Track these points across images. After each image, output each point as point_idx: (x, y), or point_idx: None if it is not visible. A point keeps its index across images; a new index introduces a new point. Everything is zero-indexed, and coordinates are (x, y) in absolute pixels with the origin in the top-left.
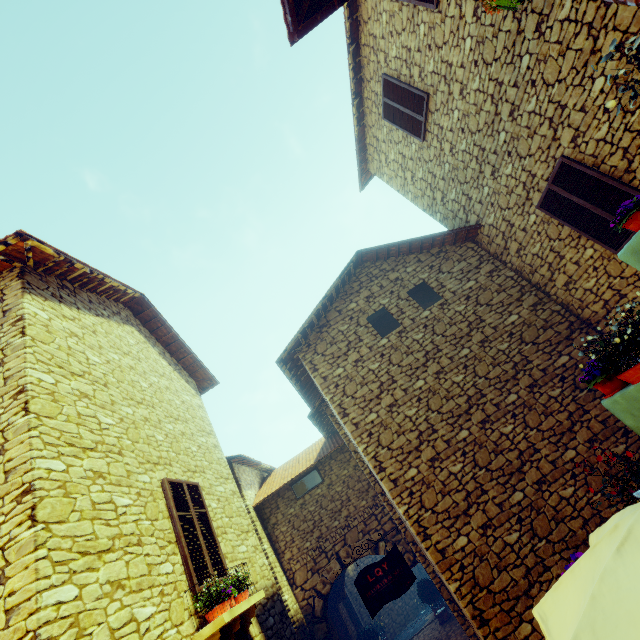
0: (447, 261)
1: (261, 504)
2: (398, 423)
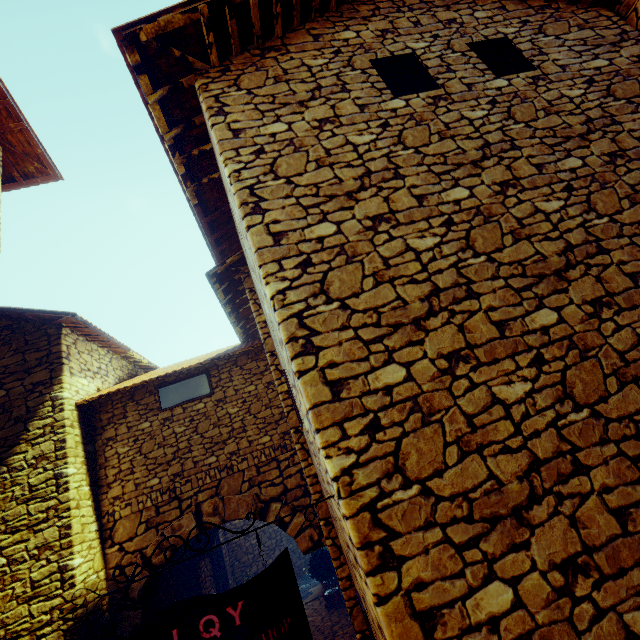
0: (557, 21)
1: (98, 404)
2: (384, 257)
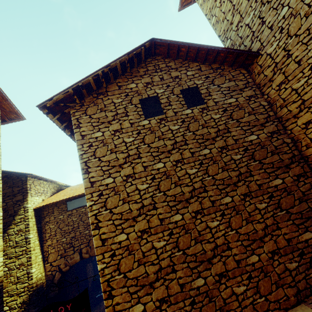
0: (221, 77)
1: (42, 207)
2: (128, 192)
